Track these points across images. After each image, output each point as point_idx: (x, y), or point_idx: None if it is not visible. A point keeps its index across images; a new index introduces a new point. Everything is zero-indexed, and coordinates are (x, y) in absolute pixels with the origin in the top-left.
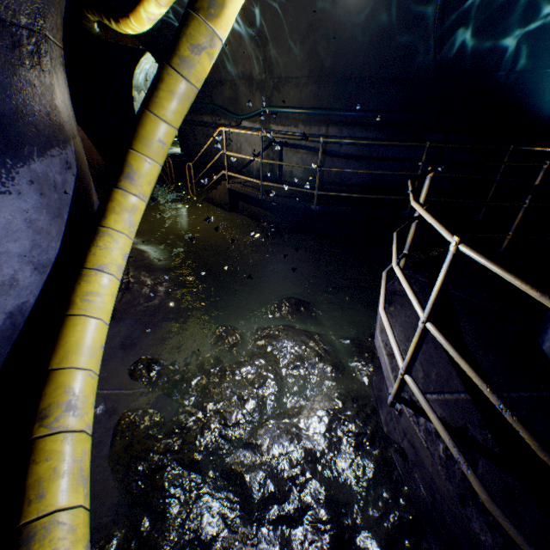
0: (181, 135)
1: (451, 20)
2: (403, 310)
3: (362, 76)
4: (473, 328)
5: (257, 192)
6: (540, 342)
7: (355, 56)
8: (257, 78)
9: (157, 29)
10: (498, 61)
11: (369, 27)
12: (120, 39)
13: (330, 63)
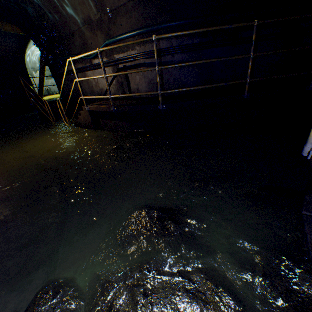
0: (58, 86)
1: None
2: None
3: None
4: None
5: (109, 106)
6: None
7: None
8: (94, 19)
9: (15, 4)
10: None
11: None
12: (1, 26)
13: None
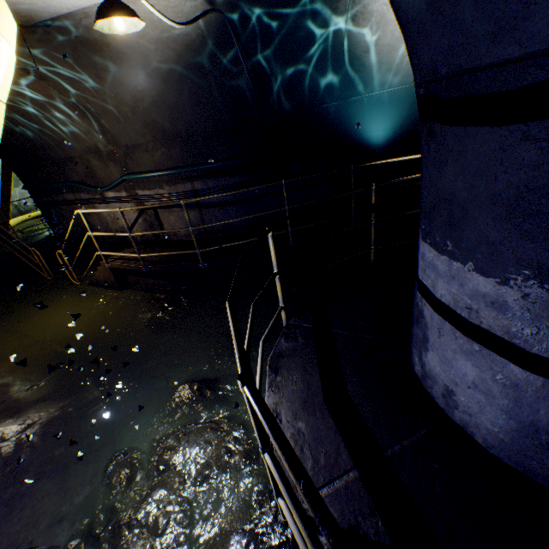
0: (48, 217)
1: (263, 72)
2: (290, 376)
3: (205, 132)
4: (355, 372)
5: (140, 264)
6: (412, 365)
7: (191, 116)
8: (105, 150)
9: None
10: (318, 96)
11: (192, 90)
12: None
13: (170, 125)
